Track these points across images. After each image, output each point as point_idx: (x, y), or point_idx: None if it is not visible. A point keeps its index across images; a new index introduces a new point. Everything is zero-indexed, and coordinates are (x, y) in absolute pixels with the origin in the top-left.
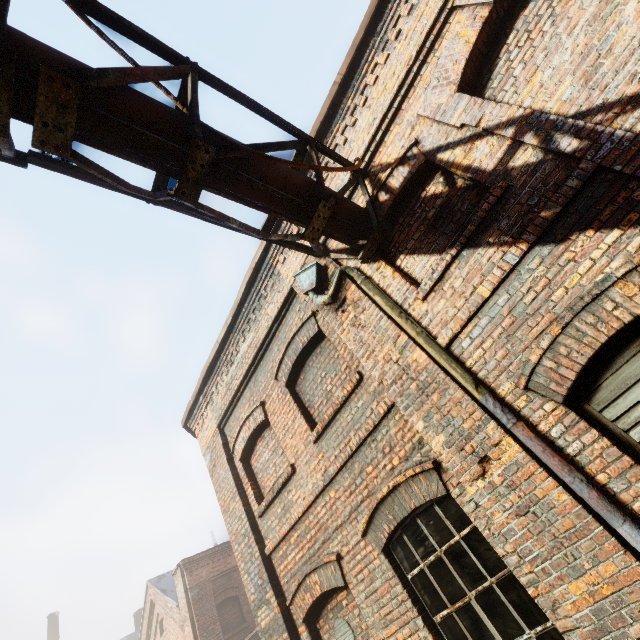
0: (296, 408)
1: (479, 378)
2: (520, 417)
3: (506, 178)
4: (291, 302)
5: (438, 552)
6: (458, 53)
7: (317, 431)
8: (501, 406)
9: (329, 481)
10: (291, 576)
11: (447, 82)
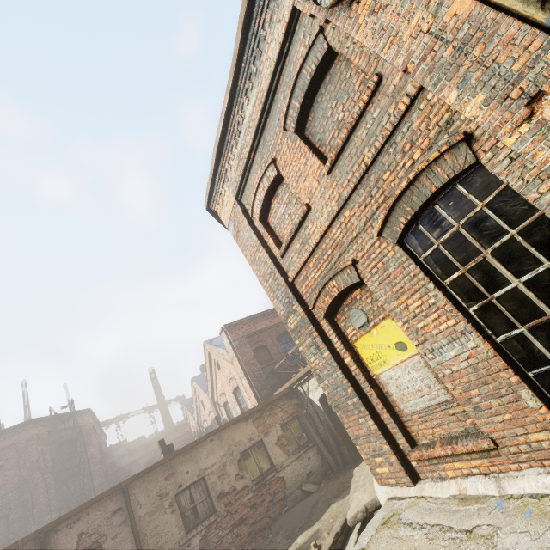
0: (307, 150)
1: None
2: None
3: None
4: (294, 30)
5: (455, 227)
6: None
7: (330, 160)
8: None
9: (344, 203)
10: (312, 291)
11: None
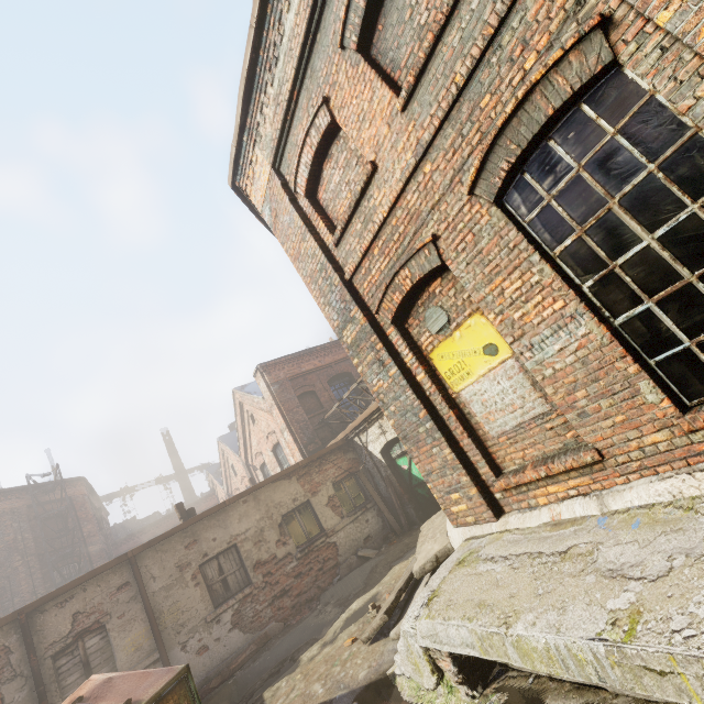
0: (374, 76)
1: None
2: None
3: None
4: None
5: (575, 170)
6: None
7: (407, 87)
8: None
9: (424, 151)
10: (376, 288)
11: None
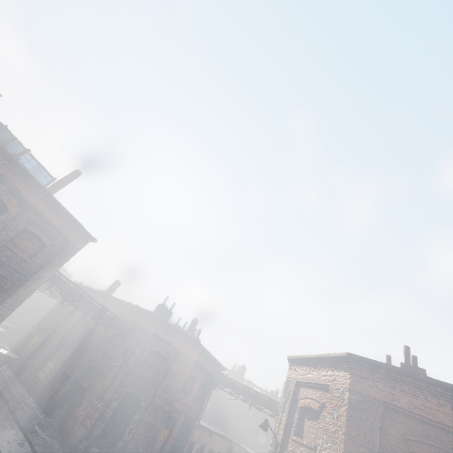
0: None
1: None
2: None
3: None
4: None
5: None
6: None
7: None
8: None
9: None
10: None
11: None
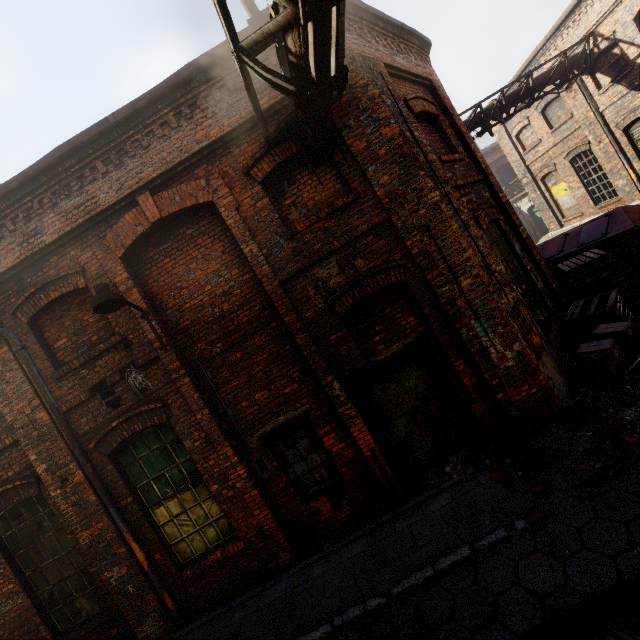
0: (544, 122)
1: (606, 122)
2: (612, 133)
3: (633, 65)
4: None
5: (584, 161)
6: (639, 2)
7: (552, 131)
8: (608, 131)
9: (554, 145)
10: (536, 170)
11: (631, 13)
